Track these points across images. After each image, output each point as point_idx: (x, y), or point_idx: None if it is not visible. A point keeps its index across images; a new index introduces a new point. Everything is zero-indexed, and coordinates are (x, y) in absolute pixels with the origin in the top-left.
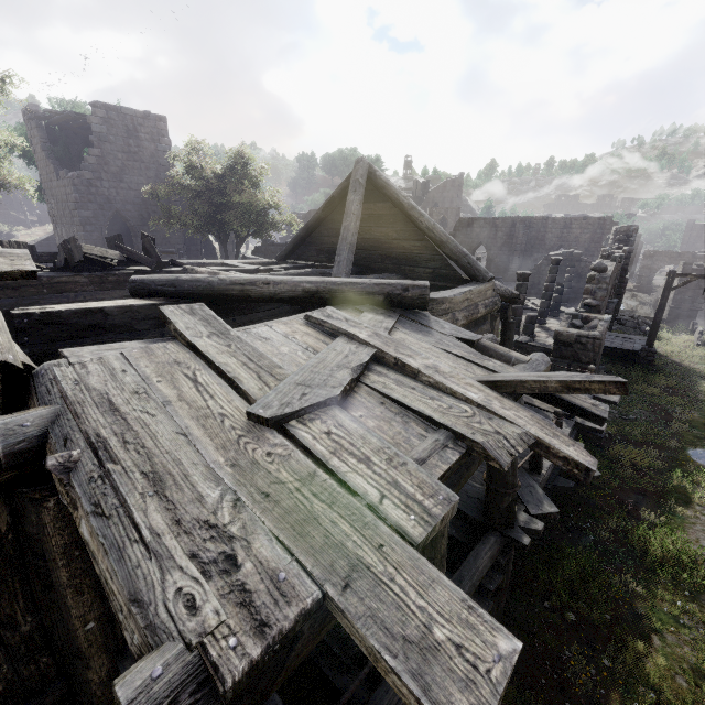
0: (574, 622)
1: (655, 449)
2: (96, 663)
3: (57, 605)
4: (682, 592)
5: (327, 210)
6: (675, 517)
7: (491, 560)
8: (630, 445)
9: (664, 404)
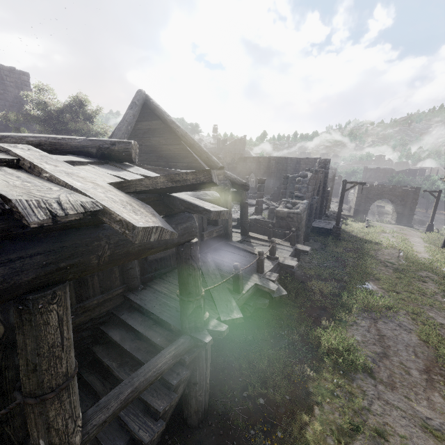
0: (262, 405)
1: (335, 282)
2: None
3: None
4: (338, 371)
5: None
6: (341, 322)
7: (174, 357)
8: (321, 281)
9: (344, 257)
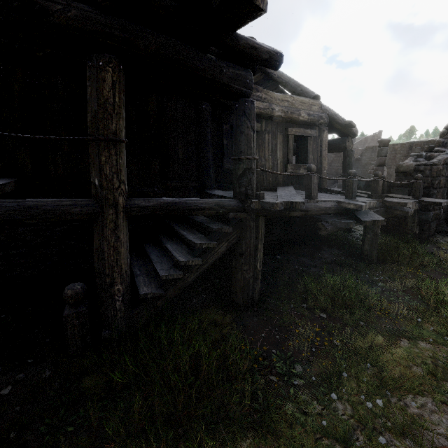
0: (323, 319)
1: None
2: None
3: None
4: None
5: None
6: None
7: (217, 204)
8: None
9: None
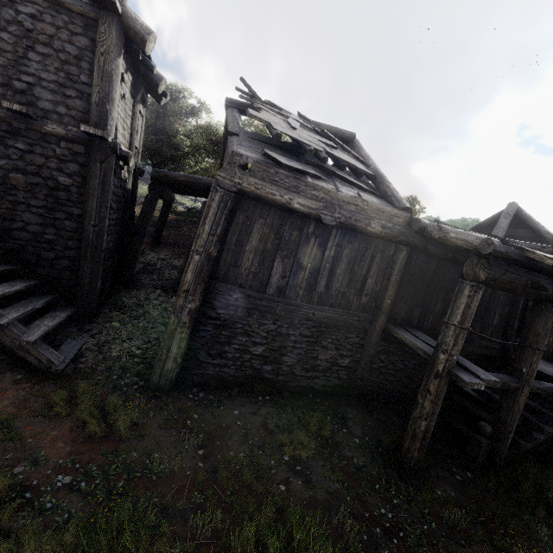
0: None
1: None
2: (382, 317)
3: (387, 287)
4: None
5: (475, 230)
6: None
7: None
8: None
9: None
